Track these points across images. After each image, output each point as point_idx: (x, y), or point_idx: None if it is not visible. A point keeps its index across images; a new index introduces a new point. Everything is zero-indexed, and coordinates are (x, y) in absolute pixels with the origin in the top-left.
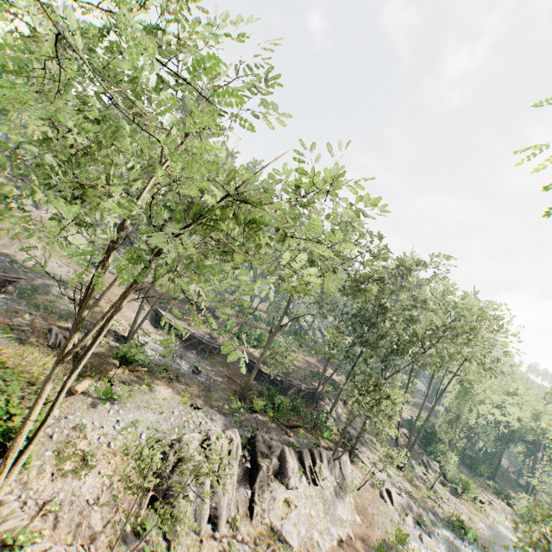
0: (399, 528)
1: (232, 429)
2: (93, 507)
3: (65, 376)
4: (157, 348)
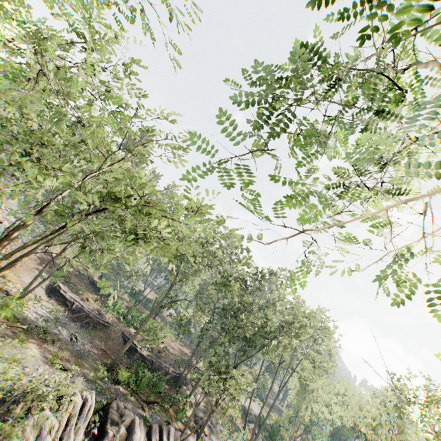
0: None
1: (90, 391)
2: None
3: None
4: (43, 314)
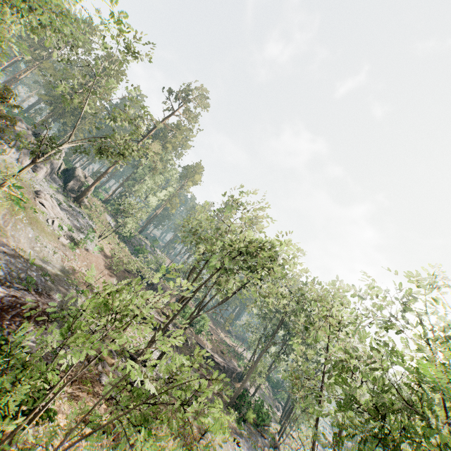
0: None
1: None
2: None
3: None
4: None
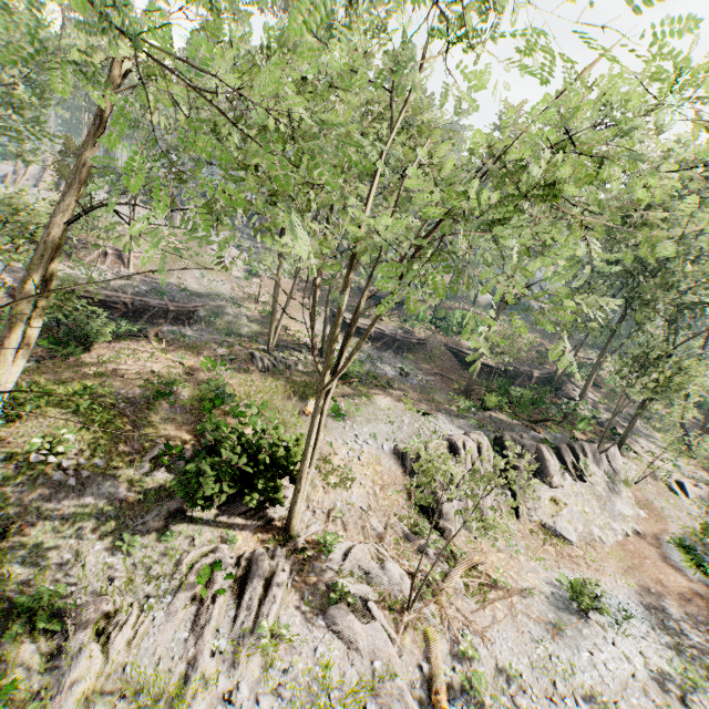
0: (705, 522)
1: (476, 432)
2: (368, 513)
3: (291, 399)
4: None
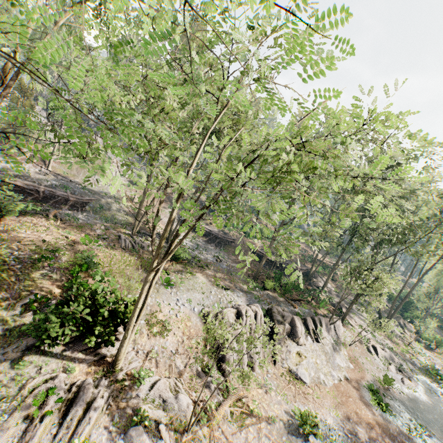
0: (386, 374)
1: (255, 305)
2: (175, 355)
3: (138, 270)
4: (188, 244)
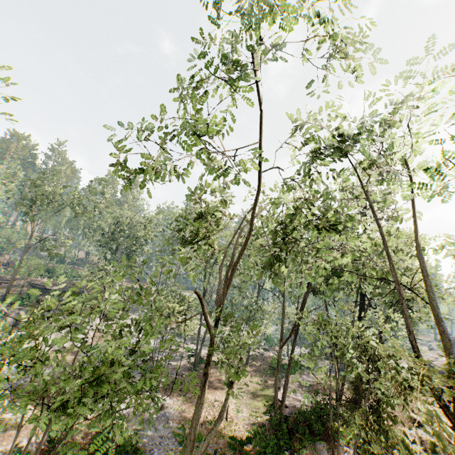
0: None
1: None
2: None
3: None
4: None
